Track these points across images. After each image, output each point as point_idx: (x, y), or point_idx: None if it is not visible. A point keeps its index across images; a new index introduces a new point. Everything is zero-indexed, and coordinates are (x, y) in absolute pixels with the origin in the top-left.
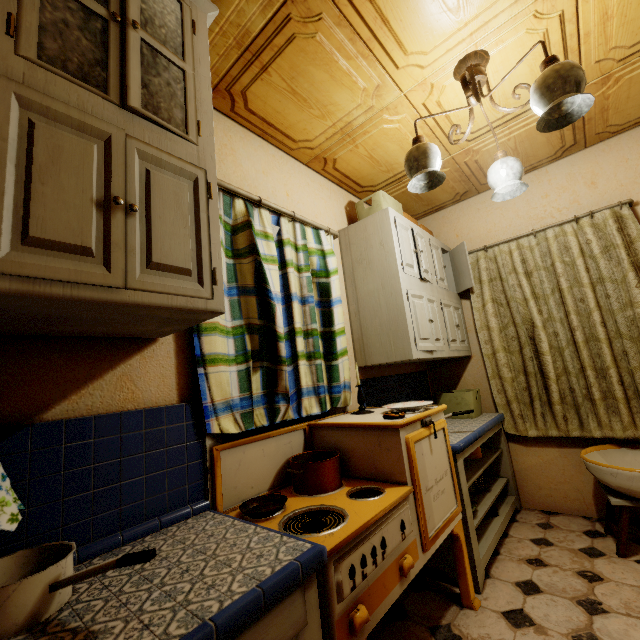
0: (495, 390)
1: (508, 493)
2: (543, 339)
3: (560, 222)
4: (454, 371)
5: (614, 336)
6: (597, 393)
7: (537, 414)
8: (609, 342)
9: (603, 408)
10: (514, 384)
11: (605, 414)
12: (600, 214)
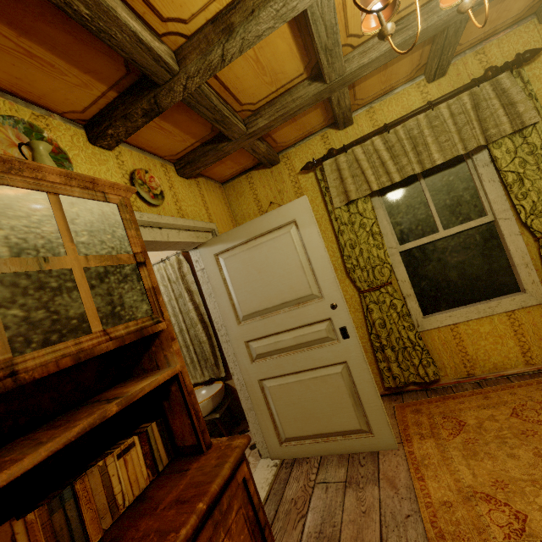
0: None
1: None
2: None
3: (157, 262)
4: None
5: (190, 327)
6: (188, 360)
7: None
8: (187, 331)
9: (192, 367)
10: None
11: (193, 371)
12: (172, 258)
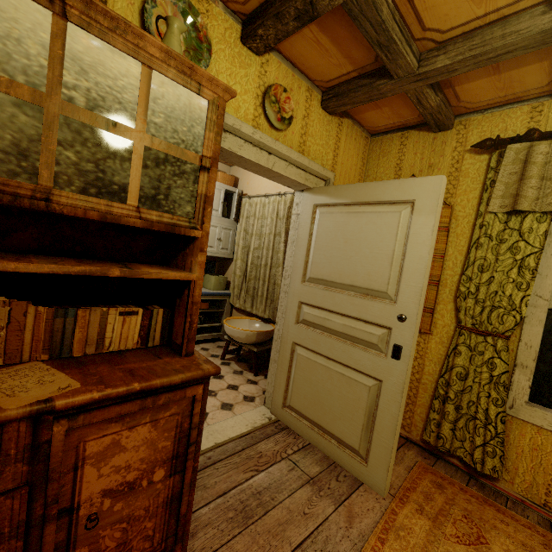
0: (232, 280)
1: (221, 331)
2: (250, 258)
3: (275, 194)
4: (226, 265)
5: (274, 266)
6: (260, 292)
7: (241, 297)
8: (270, 268)
9: (259, 300)
10: (240, 279)
11: (259, 303)
12: (288, 195)
